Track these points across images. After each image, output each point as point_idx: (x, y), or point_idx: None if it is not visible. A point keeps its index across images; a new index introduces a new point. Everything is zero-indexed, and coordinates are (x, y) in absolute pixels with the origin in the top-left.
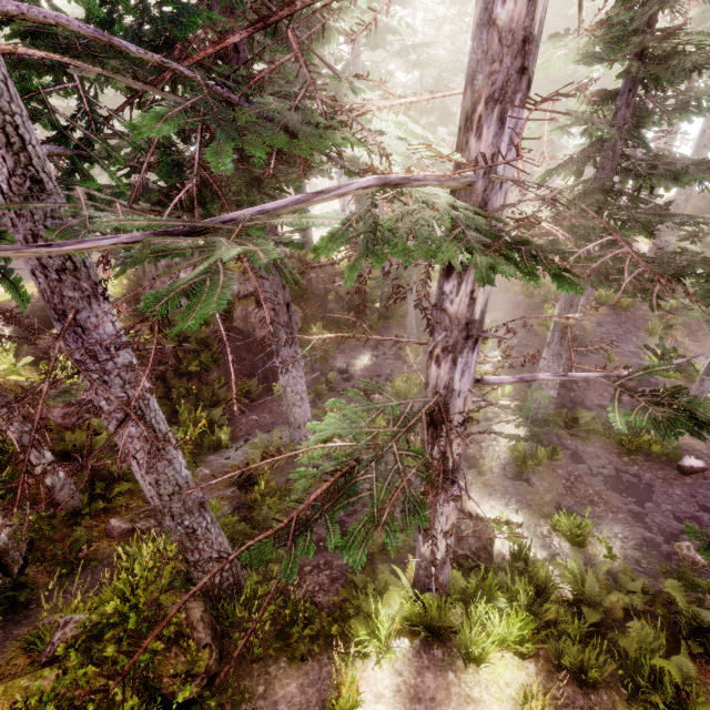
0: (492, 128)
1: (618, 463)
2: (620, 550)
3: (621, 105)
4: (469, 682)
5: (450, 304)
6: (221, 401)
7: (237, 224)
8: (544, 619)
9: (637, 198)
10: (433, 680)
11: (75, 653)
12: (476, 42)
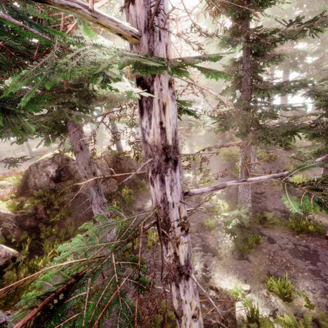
0: None
1: (294, 240)
2: (313, 299)
3: (245, 62)
4: None
5: (149, 136)
6: (71, 236)
7: None
8: None
9: (263, 102)
10: None
11: None
12: None
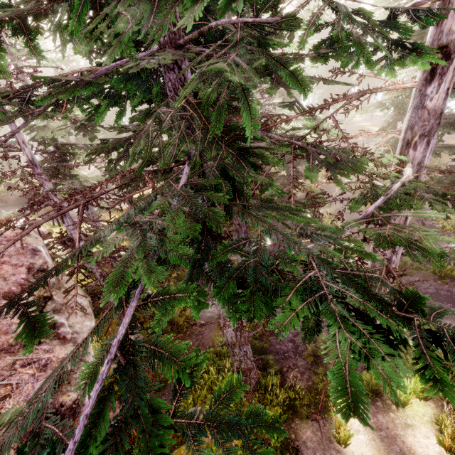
0: (423, 146)
1: (435, 285)
2: None
3: None
4: (403, 416)
5: (394, 221)
6: None
7: (378, 216)
8: None
9: None
10: (383, 418)
11: None
12: (416, 113)
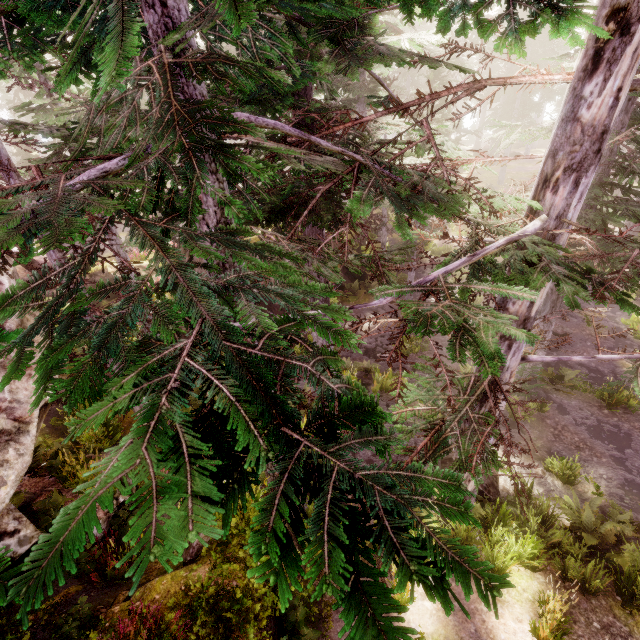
0: (568, 188)
1: (599, 415)
2: (605, 489)
3: (621, 112)
4: None
5: (513, 306)
6: None
7: (442, 285)
8: (550, 541)
9: (629, 190)
10: None
11: (215, 554)
12: (563, 130)
